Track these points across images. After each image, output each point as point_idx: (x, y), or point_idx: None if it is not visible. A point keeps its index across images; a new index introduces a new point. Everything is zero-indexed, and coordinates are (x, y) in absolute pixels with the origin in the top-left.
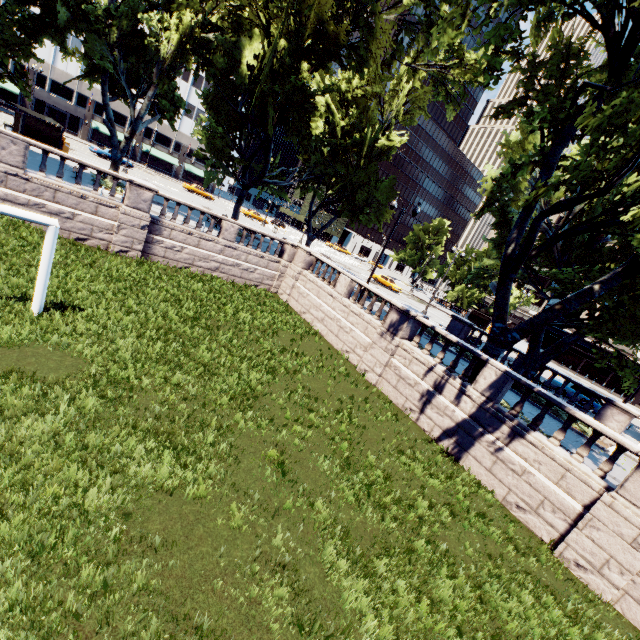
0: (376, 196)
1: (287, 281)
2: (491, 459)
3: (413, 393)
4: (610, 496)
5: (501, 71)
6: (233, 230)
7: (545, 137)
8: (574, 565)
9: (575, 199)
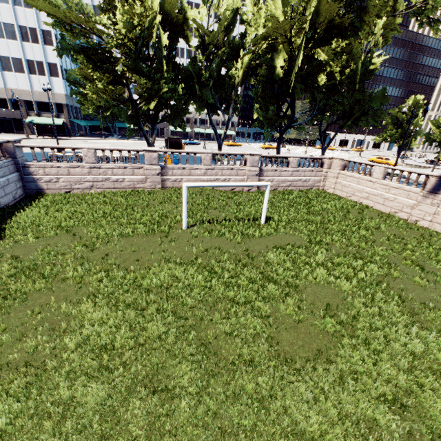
0: (370, 106)
1: (330, 180)
2: None
3: None
4: None
5: None
6: (295, 161)
7: None
8: None
9: None
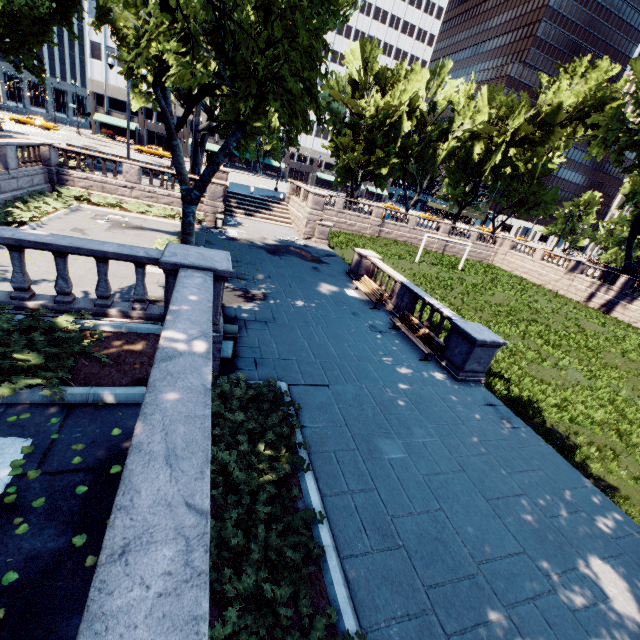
0: (544, 199)
1: (499, 257)
2: (622, 310)
3: (584, 294)
4: None
5: (622, 161)
6: (475, 235)
7: None
8: None
9: None
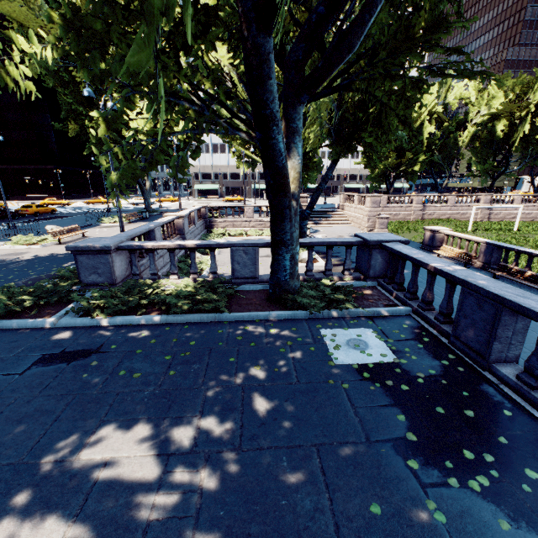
0: None
1: None
2: None
3: None
4: None
5: None
6: (519, 198)
7: None
8: None
9: None
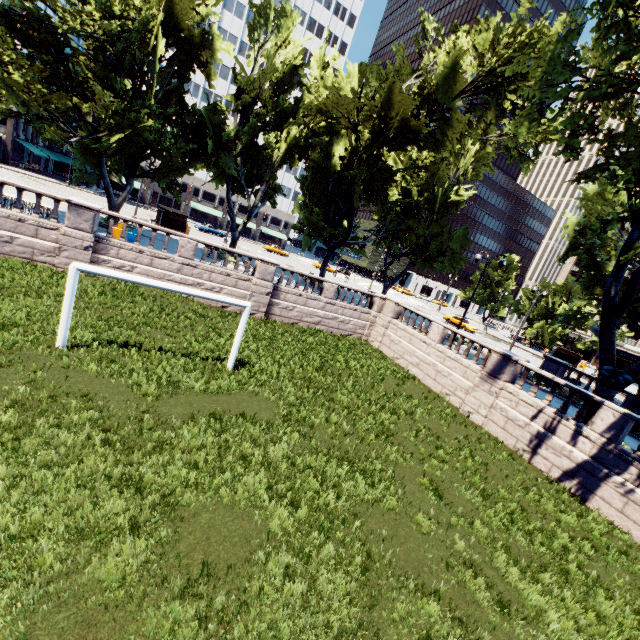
0: (449, 245)
1: (377, 330)
2: (621, 500)
3: (524, 434)
4: None
5: (580, 149)
6: (332, 289)
7: (631, 195)
8: None
9: None
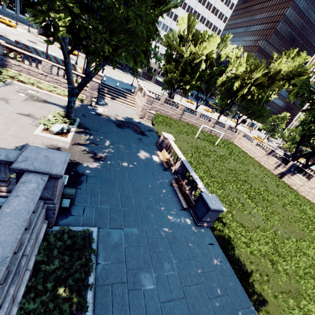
0: (263, 114)
1: (236, 139)
2: (288, 178)
3: (272, 167)
4: (307, 182)
5: (303, 106)
6: (227, 127)
7: (312, 118)
8: (299, 192)
9: (311, 134)
